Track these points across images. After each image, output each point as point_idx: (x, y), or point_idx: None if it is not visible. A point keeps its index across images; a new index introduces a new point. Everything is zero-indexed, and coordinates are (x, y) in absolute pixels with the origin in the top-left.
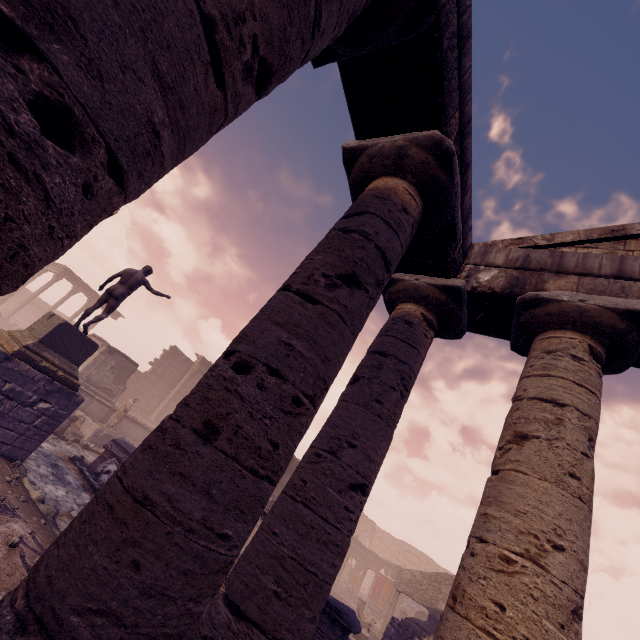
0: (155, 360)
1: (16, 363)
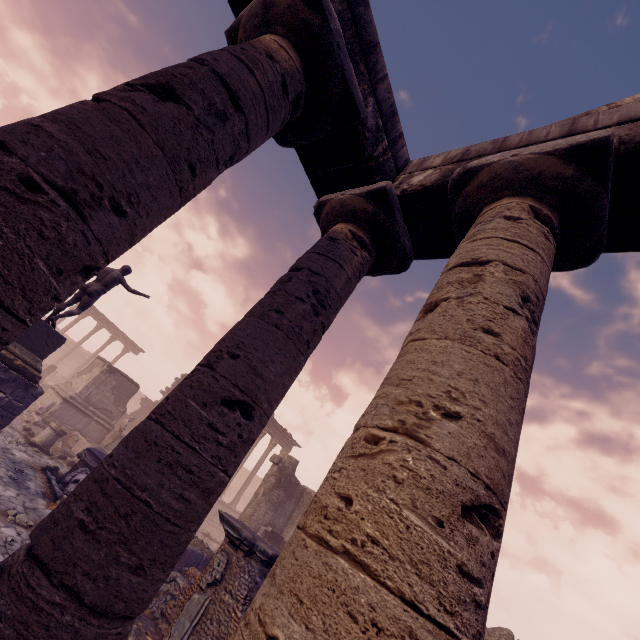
0: (166, 389)
1: None
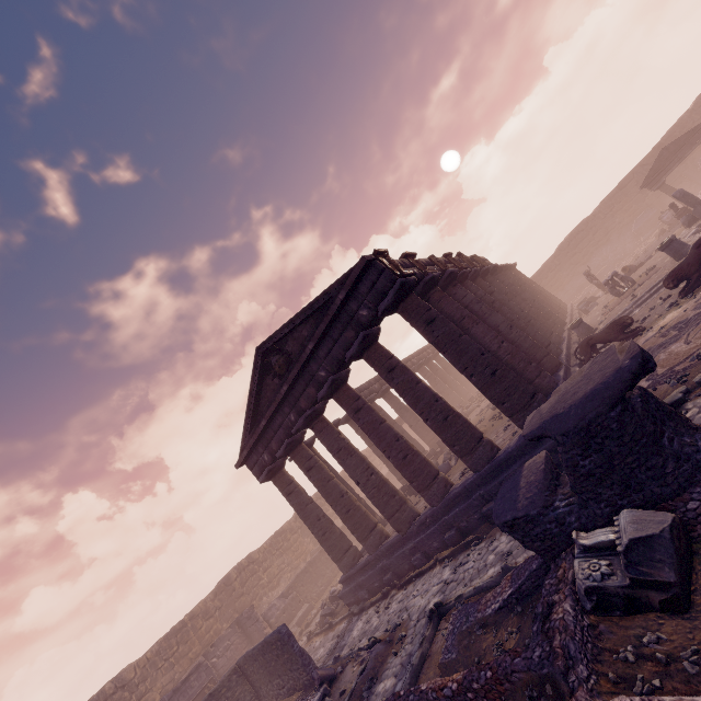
0: None
1: None
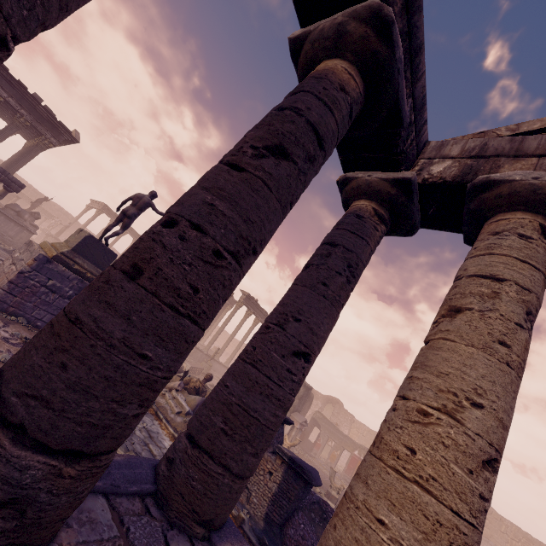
0: None
1: (55, 265)
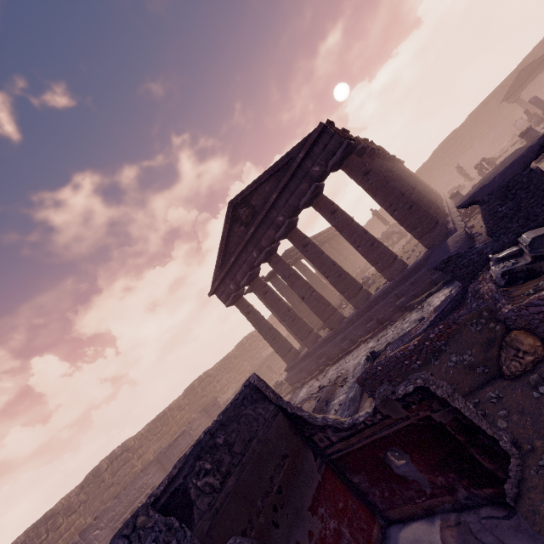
0: None
1: None
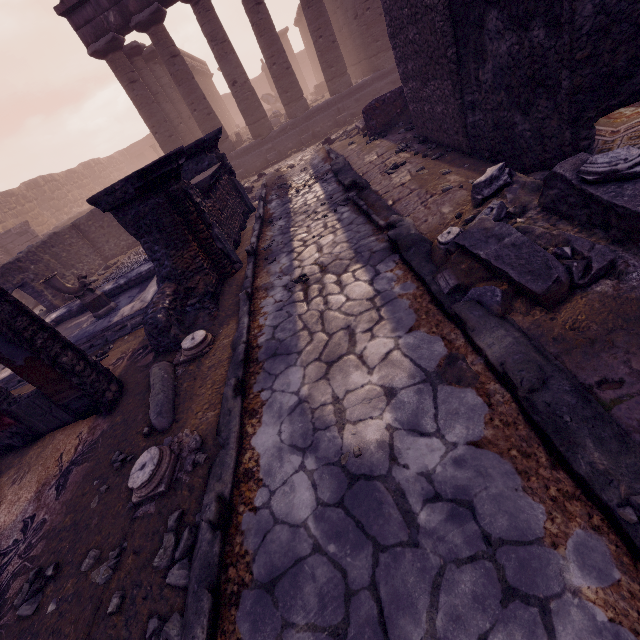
0: None
1: None
